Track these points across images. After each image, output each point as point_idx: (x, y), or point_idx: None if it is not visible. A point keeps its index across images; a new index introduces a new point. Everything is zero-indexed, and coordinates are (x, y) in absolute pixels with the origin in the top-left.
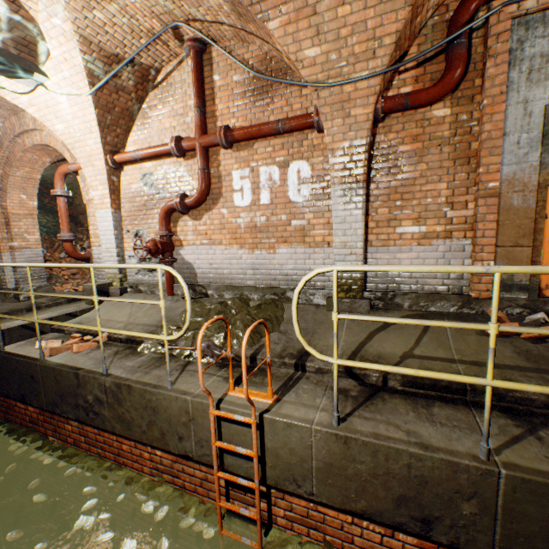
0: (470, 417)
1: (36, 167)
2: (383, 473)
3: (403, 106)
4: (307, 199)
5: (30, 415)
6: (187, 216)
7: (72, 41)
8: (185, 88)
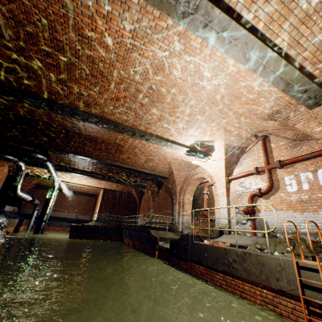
0: None
1: (194, 185)
2: None
3: None
4: None
5: (200, 270)
6: (261, 198)
7: (222, 146)
8: (258, 151)
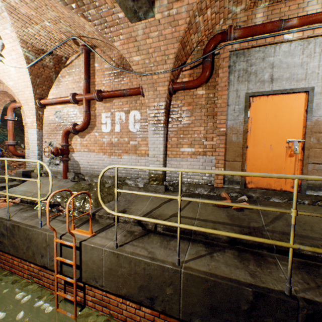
0: (186, 246)
1: (0, 103)
2: (134, 273)
3: (182, 88)
4: (138, 130)
5: None
6: (77, 135)
7: (16, 41)
8: (81, 69)
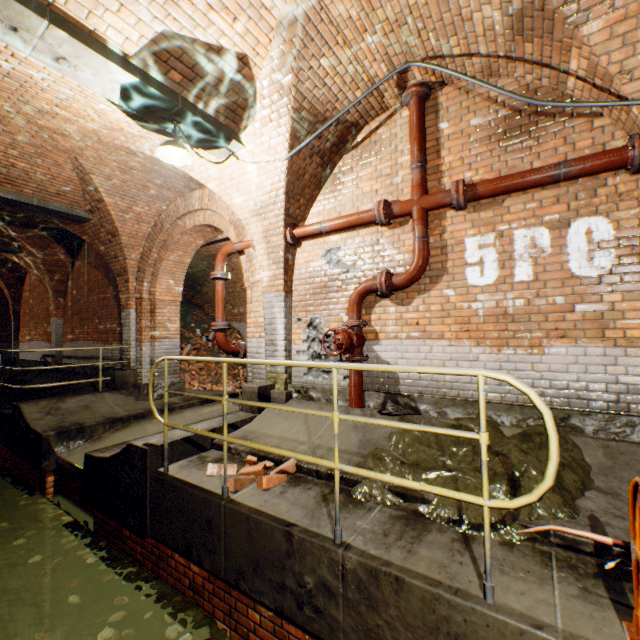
0: None
1: (188, 250)
2: None
3: None
4: (607, 271)
5: (190, 577)
6: (387, 300)
7: (286, 98)
8: (395, 144)
